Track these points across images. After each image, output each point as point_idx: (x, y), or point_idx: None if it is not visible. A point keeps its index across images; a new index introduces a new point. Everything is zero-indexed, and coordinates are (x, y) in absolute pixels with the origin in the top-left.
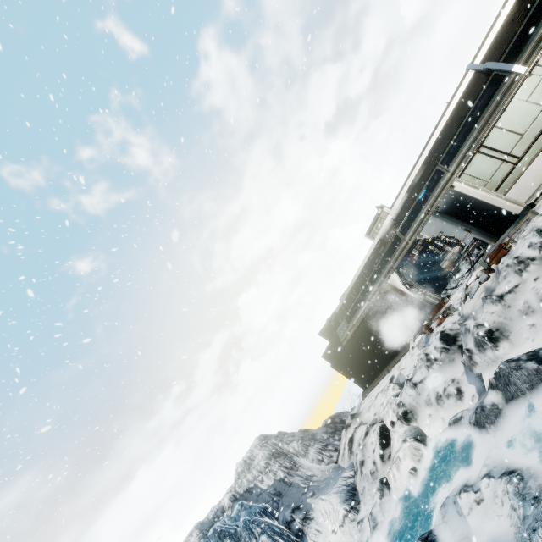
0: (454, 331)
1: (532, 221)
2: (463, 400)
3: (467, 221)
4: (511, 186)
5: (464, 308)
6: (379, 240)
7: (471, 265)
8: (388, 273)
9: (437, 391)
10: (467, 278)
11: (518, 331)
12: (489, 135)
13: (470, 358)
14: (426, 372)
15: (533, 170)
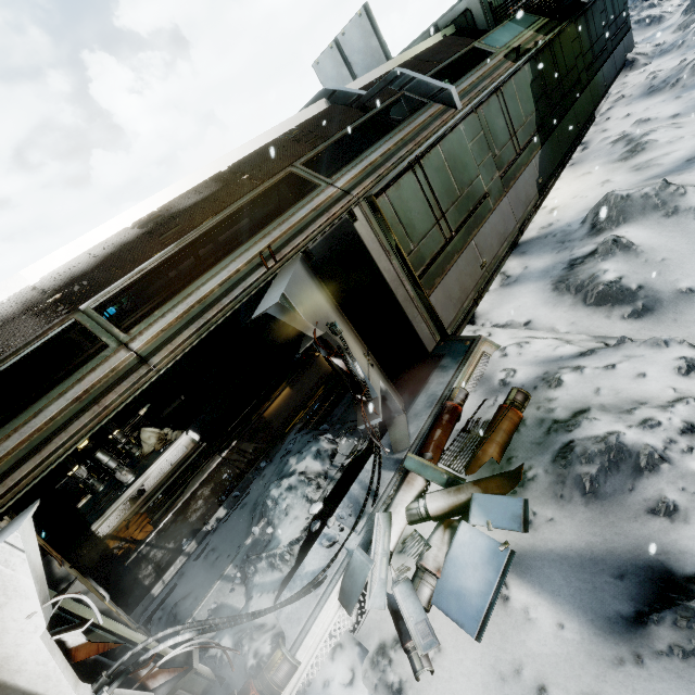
0: None
1: (504, 356)
2: None
3: (360, 333)
4: (438, 282)
5: None
6: None
7: (374, 477)
8: None
9: None
10: (355, 532)
11: None
12: (431, 154)
13: None
14: None
15: (461, 269)
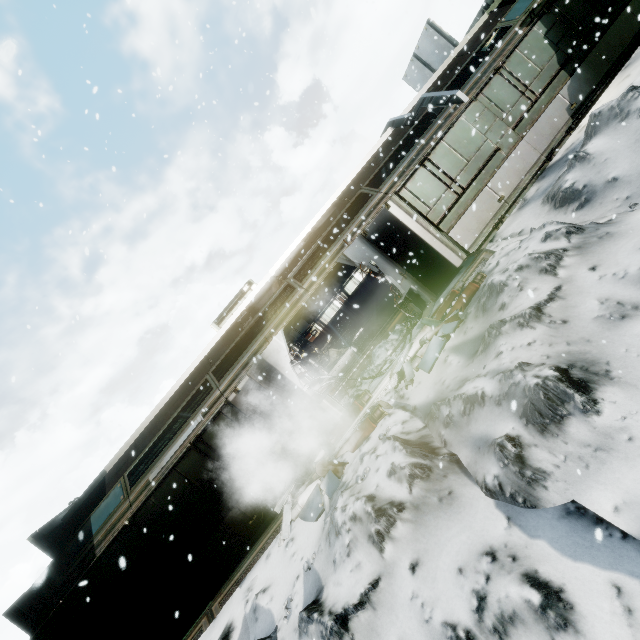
0: (415, 433)
1: (493, 257)
2: (585, 627)
3: (401, 264)
4: (454, 223)
5: (413, 396)
6: (246, 310)
7: (407, 330)
8: (260, 348)
9: (447, 620)
10: (399, 354)
11: (627, 354)
12: (436, 149)
13: (521, 462)
14: (374, 557)
15: (476, 209)
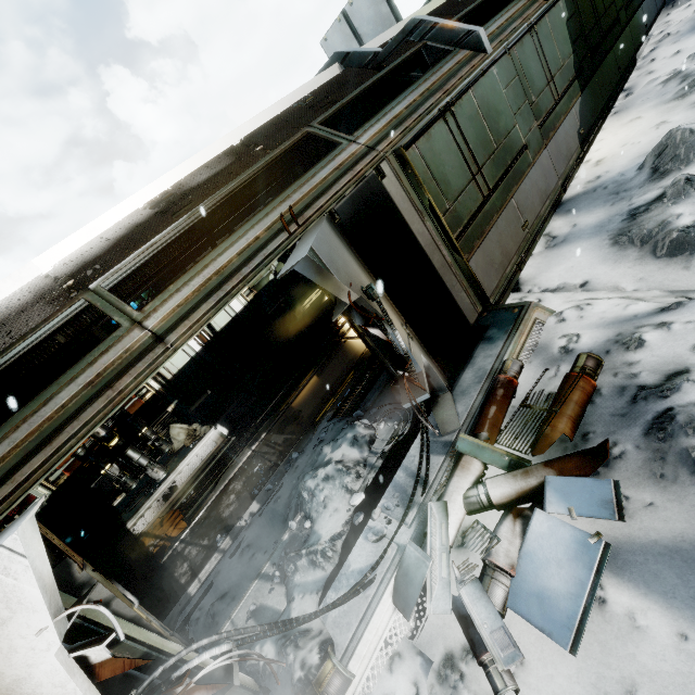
0: None
1: (561, 321)
2: None
3: (395, 304)
4: (477, 245)
5: None
6: None
7: (422, 462)
8: None
9: None
10: (405, 524)
11: None
12: (463, 100)
13: None
14: None
15: (501, 230)
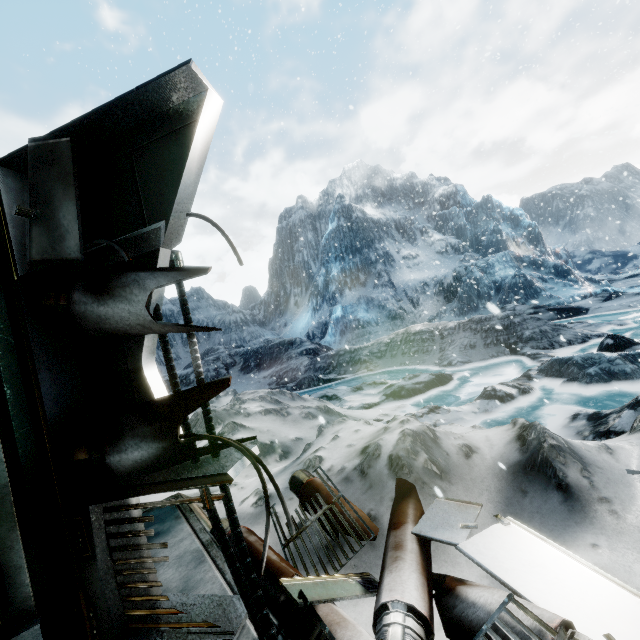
0: None
1: None
2: None
3: None
4: None
5: None
6: None
7: None
8: None
9: None
10: None
11: None
12: None
13: None
14: None
15: None
